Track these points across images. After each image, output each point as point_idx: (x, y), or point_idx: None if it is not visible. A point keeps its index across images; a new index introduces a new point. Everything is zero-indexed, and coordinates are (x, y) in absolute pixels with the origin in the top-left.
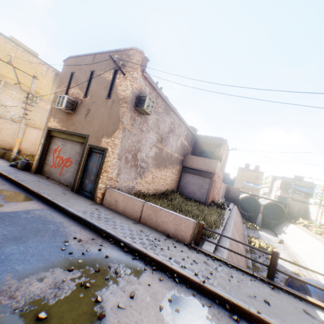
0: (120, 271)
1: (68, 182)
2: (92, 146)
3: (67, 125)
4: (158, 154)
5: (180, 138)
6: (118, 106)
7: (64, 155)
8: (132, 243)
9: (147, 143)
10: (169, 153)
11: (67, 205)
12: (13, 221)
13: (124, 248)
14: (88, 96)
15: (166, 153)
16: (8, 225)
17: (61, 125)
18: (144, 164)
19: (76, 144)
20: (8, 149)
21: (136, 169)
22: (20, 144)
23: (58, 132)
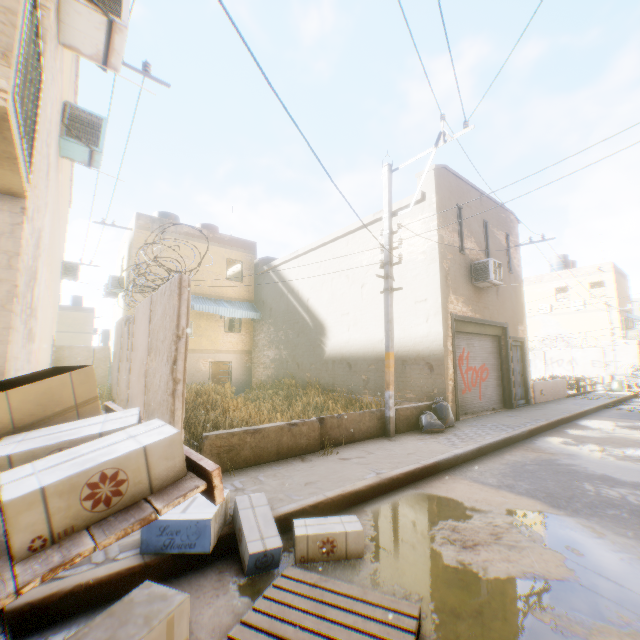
0: (639, 407)
1: (493, 403)
2: (514, 338)
3: (479, 309)
4: None
5: None
6: (519, 285)
7: (476, 363)
8: (606, 401)
9: None
10: None
11: (579, 408)
12: None
13: (613, 405)
14: None
15: None
16: None
17: (472, 310)
18: None
19: (485, 339)
20: None
21: None
22: None
23: (465, 323)
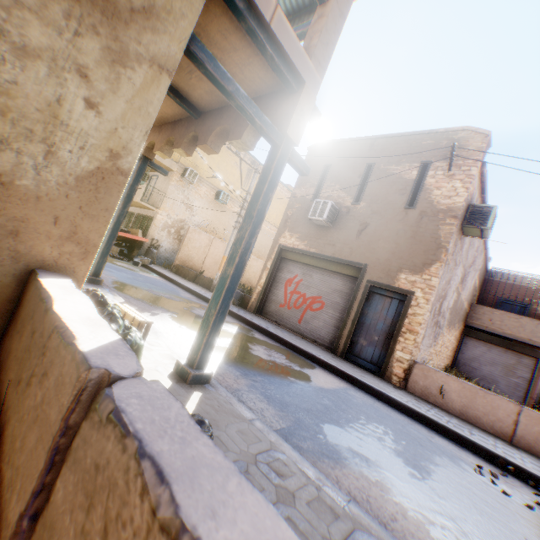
0: None
1: (317, 336)
2: (377, 283)
3: (317, 244)
4: (454, 303)
5: (474, 275)
6: (435, 222)
7: (307, 291)
8: None
9: (452, 283)
10: (461, 301)
11: (375, 385)
12: (361, 410)
13: None
14: (363, 202)
15: (459, 301)
16: (368, 419)
17: (306, 244)
18: (441, 321)
19: (333, 276)
20: (189, 268)
21: (434, 329)
22: (202, 262)
23: (298, 254)
